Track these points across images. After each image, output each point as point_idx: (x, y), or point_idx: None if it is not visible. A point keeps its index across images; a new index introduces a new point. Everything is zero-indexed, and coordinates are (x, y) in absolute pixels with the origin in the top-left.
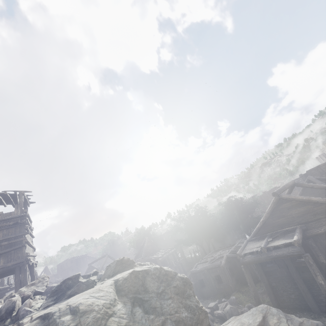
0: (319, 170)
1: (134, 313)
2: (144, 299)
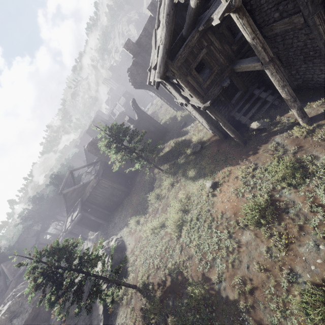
0: (91, 129)
1: (13, 322)
2: (15, 314)
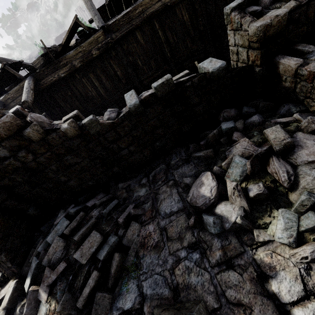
0: (61, 38)
1: None
2: None
